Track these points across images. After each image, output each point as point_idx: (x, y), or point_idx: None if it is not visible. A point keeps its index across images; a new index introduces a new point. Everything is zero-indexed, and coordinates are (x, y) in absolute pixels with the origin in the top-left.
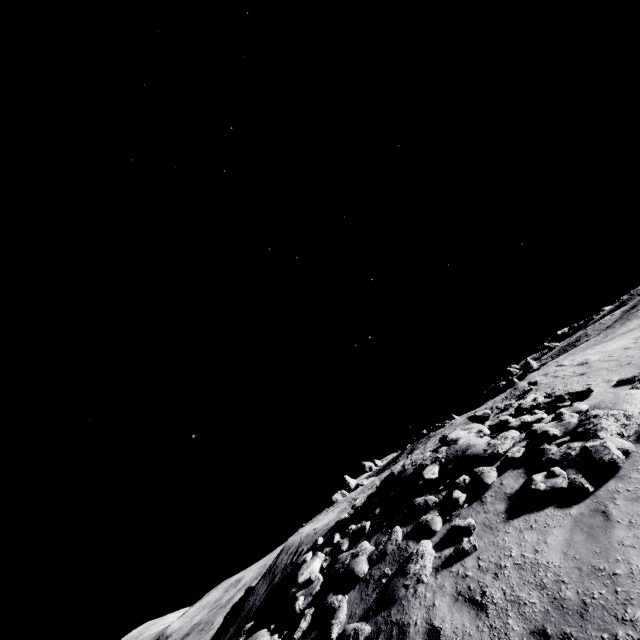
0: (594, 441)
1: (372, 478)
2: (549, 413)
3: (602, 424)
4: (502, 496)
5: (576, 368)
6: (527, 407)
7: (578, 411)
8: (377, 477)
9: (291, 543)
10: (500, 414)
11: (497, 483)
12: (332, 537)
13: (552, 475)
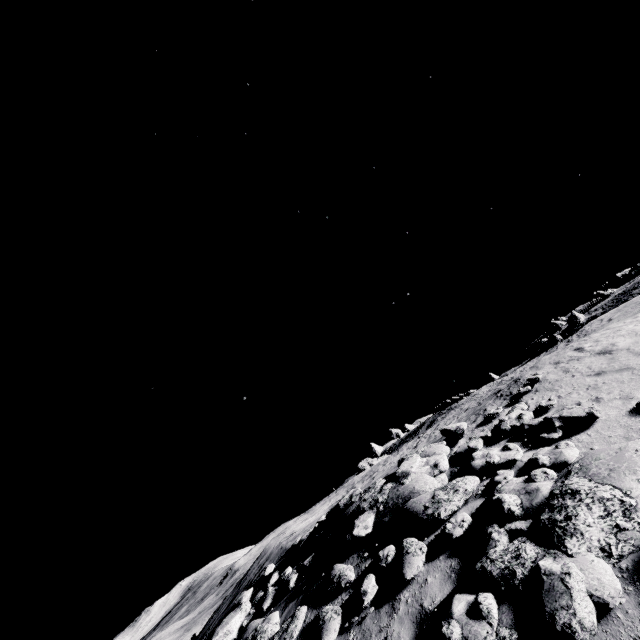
0: (556, 558)
1: (383, 457)
2: (531, 446)
3: (578, 520)
4: (416, 611)
5: (595, 359)
6: (507, 429)
7: (562, 462)
8: (384, 459)
9: (267, 548)
10: (481, 428)
11: (421, 577)
12: (271, 576)
13: (477, 612)
